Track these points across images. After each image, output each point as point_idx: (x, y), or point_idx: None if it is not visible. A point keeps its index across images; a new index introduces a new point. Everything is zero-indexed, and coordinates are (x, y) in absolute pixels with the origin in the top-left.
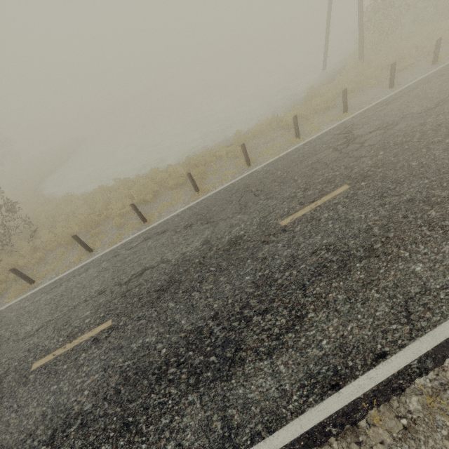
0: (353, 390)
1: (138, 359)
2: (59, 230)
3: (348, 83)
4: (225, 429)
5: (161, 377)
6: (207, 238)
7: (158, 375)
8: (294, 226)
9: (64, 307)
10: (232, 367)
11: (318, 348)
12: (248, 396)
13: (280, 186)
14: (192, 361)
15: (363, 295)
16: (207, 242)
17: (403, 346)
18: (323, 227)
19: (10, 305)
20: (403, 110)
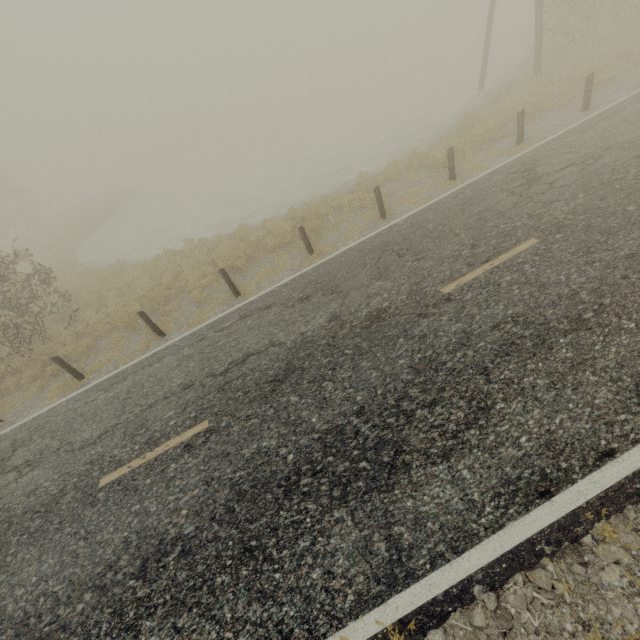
0: (571, 498)
1: (254, 468)
2: (113, 309)
3: (520, 105)
4: (392, 551)
5: (290, 489)
6: (335, 312)
7: (287, 488)
8: (462, 294)
9: (135, 407)
10: (393, 475)
11: (516, 447)
12: (420, 510)
13: (435, 242)
14: (334, 469)
15: (573, 378)
16: (335, 318)
17: (637, 441)
18: (506, 294)
19: (52, 407)
20: (607, 139)
